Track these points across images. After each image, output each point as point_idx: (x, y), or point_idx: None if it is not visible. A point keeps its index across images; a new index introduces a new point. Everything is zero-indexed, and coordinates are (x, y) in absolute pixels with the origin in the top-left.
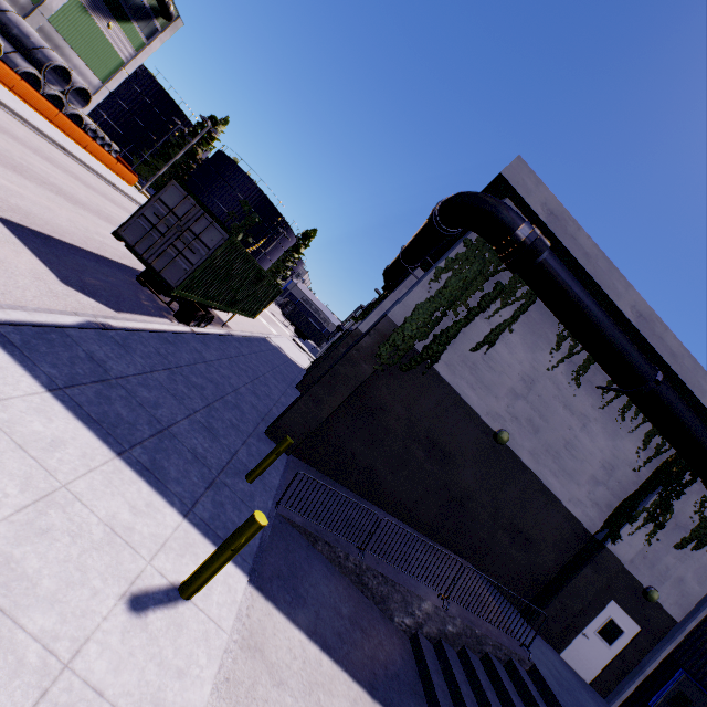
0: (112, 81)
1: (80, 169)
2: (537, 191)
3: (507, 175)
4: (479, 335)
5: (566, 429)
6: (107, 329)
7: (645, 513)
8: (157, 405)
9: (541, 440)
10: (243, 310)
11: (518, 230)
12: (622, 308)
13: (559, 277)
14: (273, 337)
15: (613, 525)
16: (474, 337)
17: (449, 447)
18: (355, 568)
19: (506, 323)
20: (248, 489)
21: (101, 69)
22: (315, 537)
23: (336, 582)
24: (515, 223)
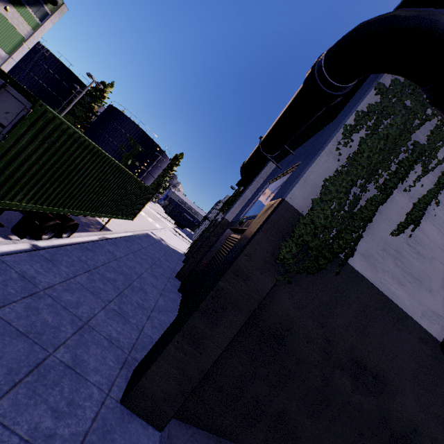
0: (16, 53)
1: None
2: None
3: None
4: (399, 213)
5: None
6: None
7: None
8: None
9: None
10: (116, 214)
11: None
12: None
13: None
14: (156, 231)
15: None
16: (393, 216)
17: (380, 368)
18: None
19: (431, 193)
20: None
21: (5, 44)
22: None
23: None
24: None
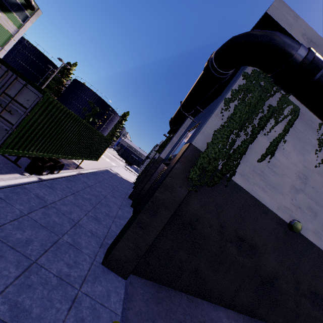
0: (6, 45)
1: None
2: (297, 24)
3: (272, 13)
4: (262, 148)
5: None
6: None
7: None
8: None
9: (320, 221)
10: (87, 157)
11: (298, 50)
12: None
13: None
14: (113, 168)
15: None
16: (258, 150)
17: (254, 241)
18: None
19: (280, 135)
20: None
21: None
22: None
23: None
24: (294, 45)
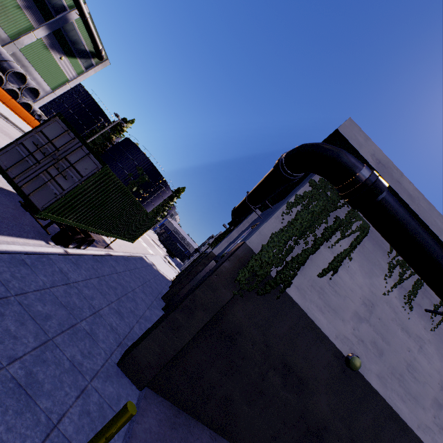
0: (59, 89)
1: (15, 132)
2: (366, 145)
3: (342, 131)
4: (324, 262)
5: (405, 351)
6: None
7: None
8: None
9: (386, 362)
10: (123, 236)
11: (361, 171)
12: None
13: (398, 213)
14: (149, 256)
15: None
16: (320, 263)
17: (303, 373)
18: None
19: (346, 251)
20: None
21: (52, 82)
22: None
23: None
24: (357, 166)
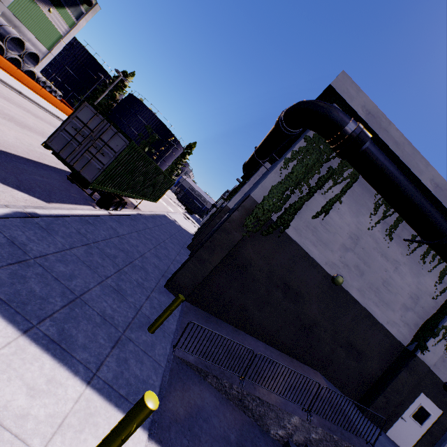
0: (54, 49)
1: (32, 106)
2: (358, 97)
3: (335, 85)
4: (318, 206)
5: (383, 271)
6: (33, 217)
7: (444, 329)
8: (72, 277)
9: (366, 280)
10: (147, 197)
11: (347, 126)
12: (424, 181)
13: (379, 160)
14: (170, 214)
15: (420, 339)
16: (314, 208)
17: (299, 289)
18: (237, 394)
19: (337, 196)
20: (149, 340)
21: (46, 40)
22: (205, 372)
23: (224, 410)
24: (344, 121)
